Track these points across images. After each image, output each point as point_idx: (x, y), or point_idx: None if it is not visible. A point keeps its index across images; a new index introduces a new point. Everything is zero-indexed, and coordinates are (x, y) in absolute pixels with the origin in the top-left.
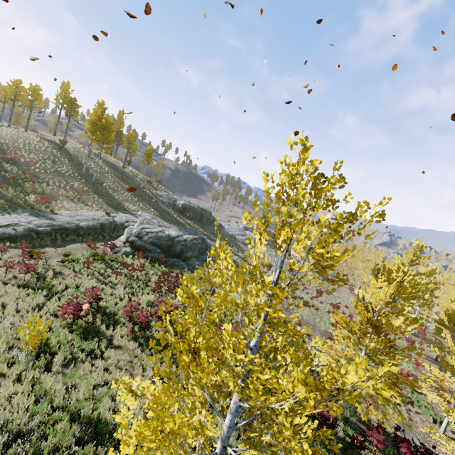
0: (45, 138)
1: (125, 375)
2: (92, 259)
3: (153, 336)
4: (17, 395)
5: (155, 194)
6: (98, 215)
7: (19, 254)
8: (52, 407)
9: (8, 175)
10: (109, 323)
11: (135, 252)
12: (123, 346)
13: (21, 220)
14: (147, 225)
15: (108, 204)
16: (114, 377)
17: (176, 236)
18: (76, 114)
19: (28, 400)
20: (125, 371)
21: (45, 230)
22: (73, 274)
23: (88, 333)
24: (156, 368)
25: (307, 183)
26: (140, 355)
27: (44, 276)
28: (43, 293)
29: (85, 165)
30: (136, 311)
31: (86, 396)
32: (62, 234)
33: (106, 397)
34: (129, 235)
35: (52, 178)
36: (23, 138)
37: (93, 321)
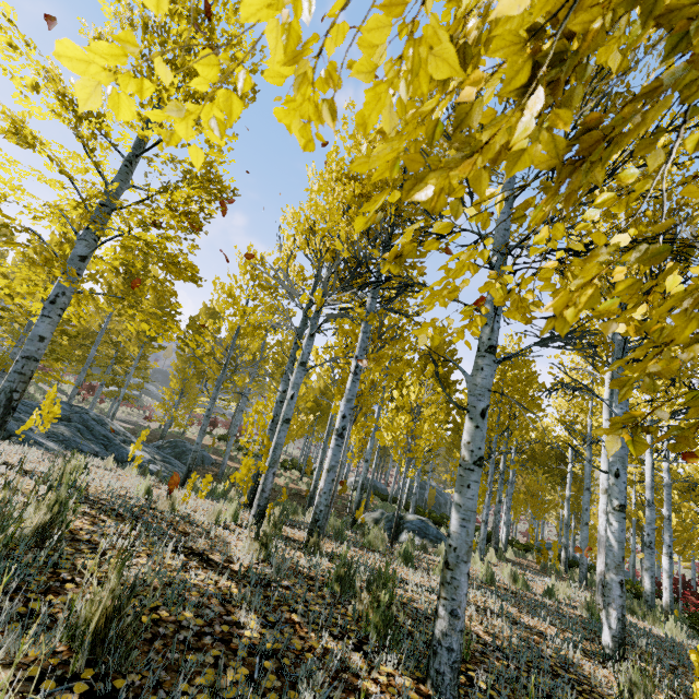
0: None
1: None
2: None
3: None
4: None
5: None
6: None
7: None
8: None
9: None
10: None
11: None
12: None
13: None
14: None
15: None
16: None
17: None
18: None
19: None
20: None
21: None
22: None
23: None
24: None
25: None
26: None
27: None
28: None
29: None
30: None
31: None
32: None
33: None
34: None
35: None
36: None
37: None
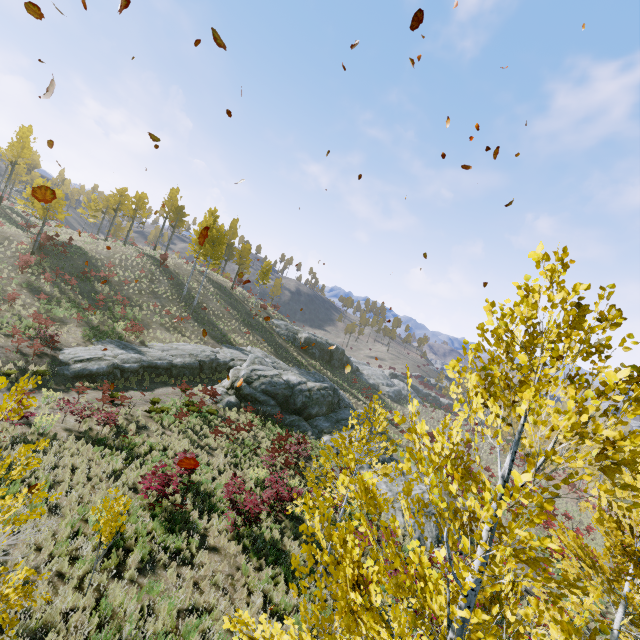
0: (144, 252)
1: (222, 599)
2: (185, 410)
3: (262, 536)
4: (76, 612)
5: (270, 323)
6: (197, 349)
7: (99, 399)
8: (120, 639)
9: (99, 297)
10: (203, 508)
11: (241, 402)
12: (220, 548)
13: (106, 352)
14: (259, 365)
15: (210, 335)
16: (207, 599)
17: (298, 383)
18: (182, 223)
19: (90, 623)
20: (222, 591)
21: (131, 367)
22: (161, 430)
23: (175, 521)
24: (303, 608)
25: (565, 318)
26: (244, 567)
27: (125, 431)
28: (122, 455)
29: (187, 285)
30: (242, 494)
31: (167, 627)
32: (151, 373)
33: (195, 634)
34: (234, 379)
35: (147, 301)
36: (121, 252)
37: (182, 503)
